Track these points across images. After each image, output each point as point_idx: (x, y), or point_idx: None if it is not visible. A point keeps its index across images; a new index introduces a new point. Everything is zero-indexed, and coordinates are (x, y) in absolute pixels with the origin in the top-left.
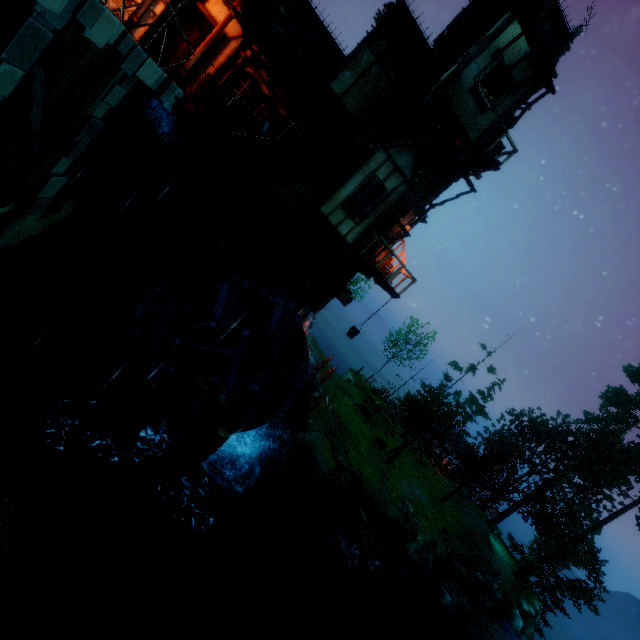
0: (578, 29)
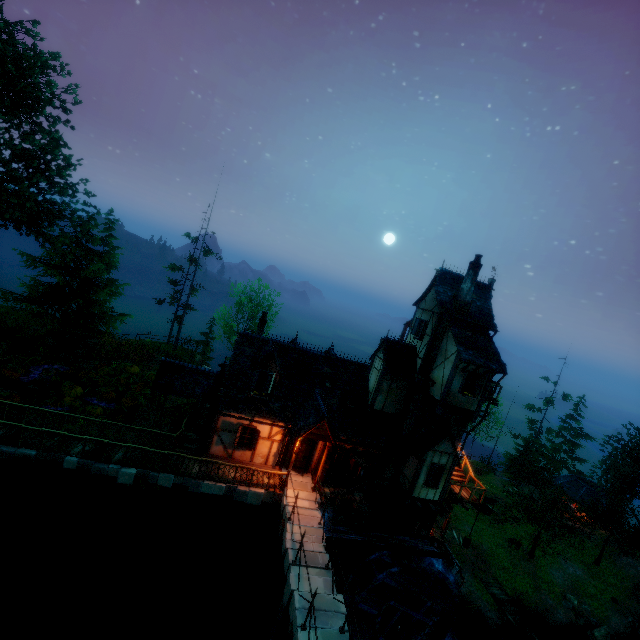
0: (492, 280)
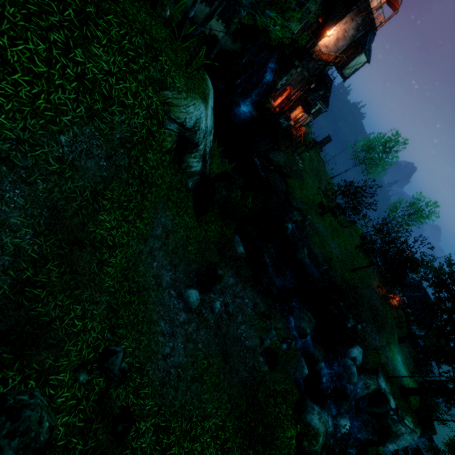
0: None
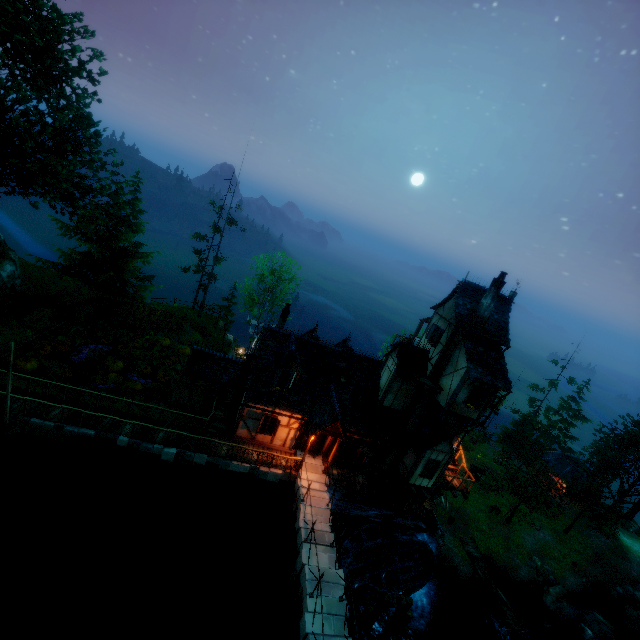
0: (514, 294)
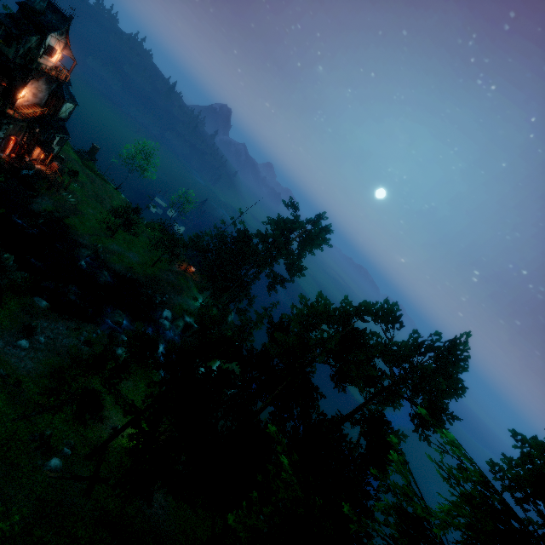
0: (70, 16)
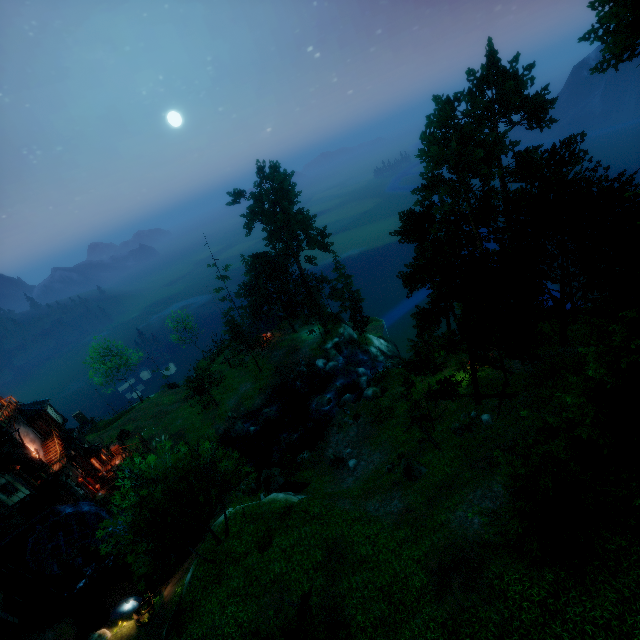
0: None
